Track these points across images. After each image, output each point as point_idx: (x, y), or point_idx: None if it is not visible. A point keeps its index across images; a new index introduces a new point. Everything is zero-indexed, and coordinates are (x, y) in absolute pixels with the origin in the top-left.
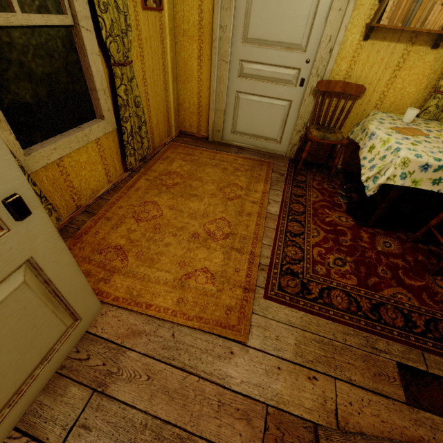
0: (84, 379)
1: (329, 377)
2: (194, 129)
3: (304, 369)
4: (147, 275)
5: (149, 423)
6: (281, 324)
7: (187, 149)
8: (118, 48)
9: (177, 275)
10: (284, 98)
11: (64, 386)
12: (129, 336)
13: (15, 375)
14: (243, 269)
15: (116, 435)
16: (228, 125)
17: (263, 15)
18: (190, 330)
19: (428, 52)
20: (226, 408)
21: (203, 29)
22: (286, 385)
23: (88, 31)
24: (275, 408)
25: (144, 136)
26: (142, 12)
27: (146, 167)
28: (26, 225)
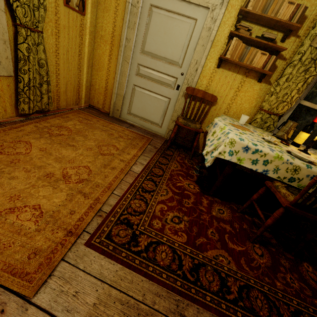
0: None
1: None
2: (100, 105)
3: None
4: None
5: None
6: (89, 276)
7: (88, 116)
8: (25, 14)
9: (0, 207)
10: (165, 96)
11: None
12: None
13: None
14: (80, 212)
15: None
16: (125, 107)
17: (155, 38)
18: None
19: (255, 83)
20: None
21: (115, 37)
22: None
23: None
24: None
25: (44, 93)
26: (64, 7)
27: (42, 118)
28: None
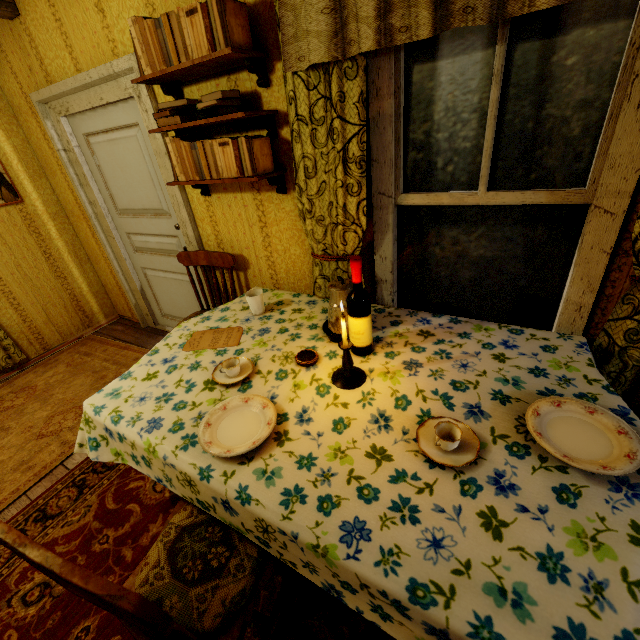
0: None
1: None
2: (128, 313)
3: None
4: None
5: None
6: None
7: (96, 344)
8: None
9: None
10: (183, 272)
11: None
12: None
13: None
14: None
15: None
16: (155, 307)
17: (118, 184)
18: None
19: (282, 198)
20: None
21: (82, 207)
22: None
23: None
24: None
25: None
26: None
27: (10, 380)
28: None
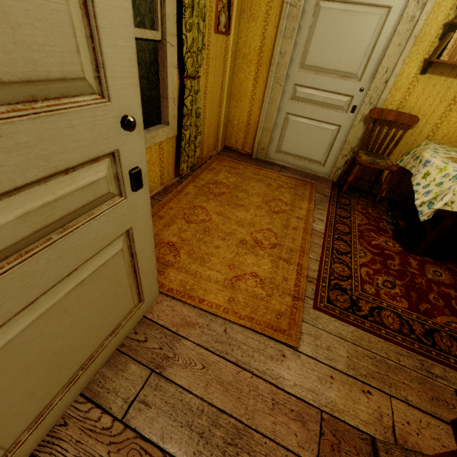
0: (142, 359)
1: (384, 394)
2: (239, 145)
3: (358, 382)
4: (199, 272)
5: (205, 409)
6: (332, 335)
7: (232, 163)
8: (192, 63)
9: (227, 275)
10: (333, 123)
11: (124, 362)
12: (184, 326)
13: (95, 338)
14: (292, 279)
15: (174, 415)
16: (273, 144)
17: (322, 45)
18: (242, 328)
19: None
20: (280, 407)
21: (263, 54)
22: (340, 395)
23: (172, 46)
24: (330, 415)
25: (197, 145)
26: (214, 34)
27: (194, 175)
28: (136, 197)
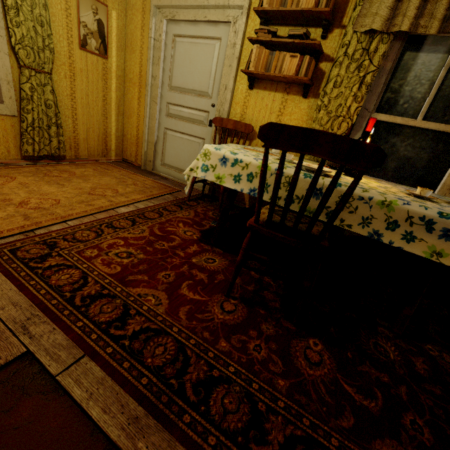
0: None
1: None
2: (133, 158)
3: None
4: None
5: None
6: None
7: (111, 167)
8: (27, 55)
9: None
10: (198, 136)
11: None
12: None
13: None
14: (4, 228)
15: None
16: (158, 157)
17: (181, 70)
18: None
19: (301, 100)
20: None
21: (142, 78)
22: None
23: None
24: None
25: (54, 136)
26: (80, 51)
27: (51, 164)
28: None
